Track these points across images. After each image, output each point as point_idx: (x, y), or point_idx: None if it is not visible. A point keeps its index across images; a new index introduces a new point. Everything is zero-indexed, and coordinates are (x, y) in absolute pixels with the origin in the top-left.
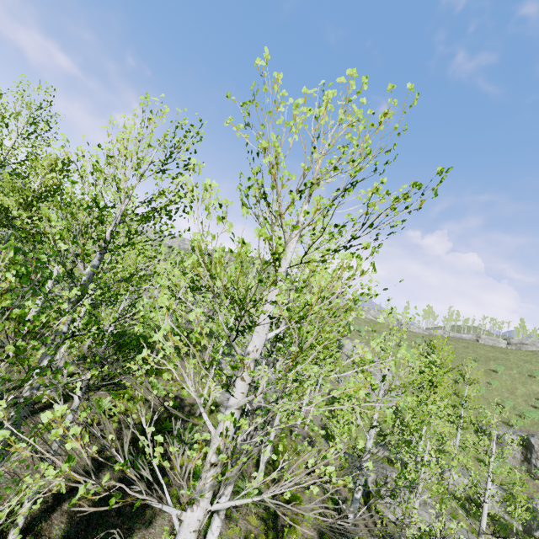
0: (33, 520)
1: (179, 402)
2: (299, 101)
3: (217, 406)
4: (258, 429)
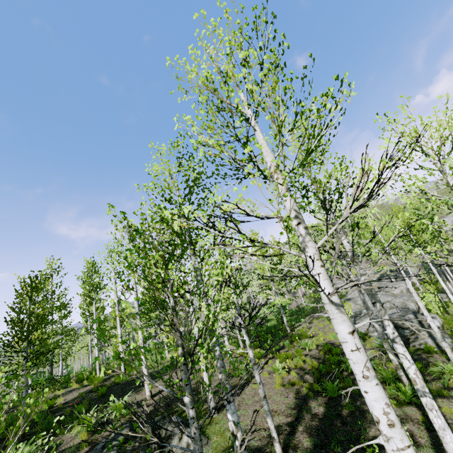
0: (285, 440)
1: (331, 345)
2: (190, 52)
3: (366, 334)
4: (419, 329)
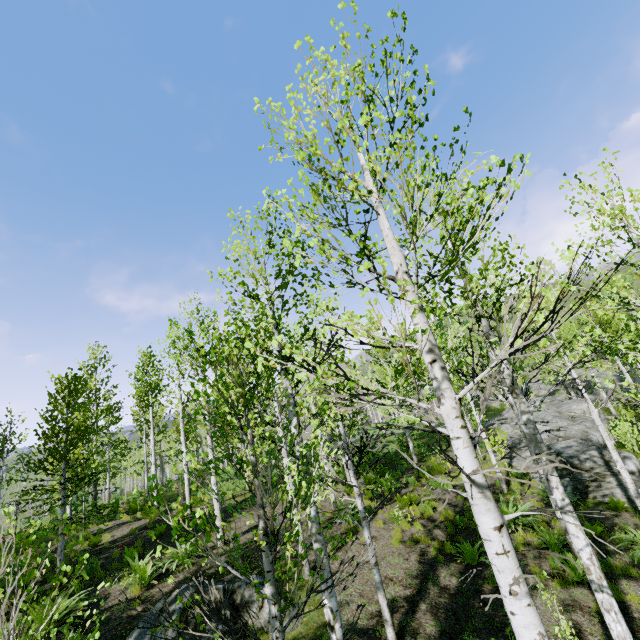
0: (400, 622)
1: None
2: (288, 96)
3: (525, 475)
4: (604, 473)
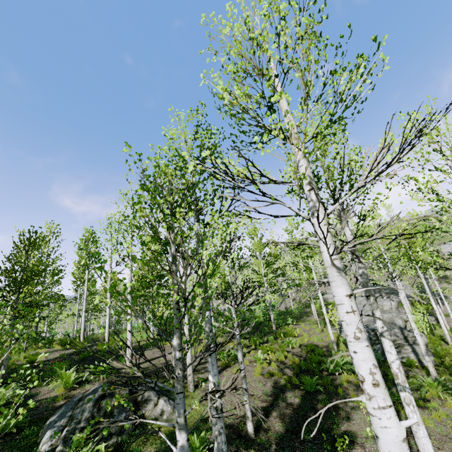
0: (257, 422)
1: (314, 347)
2: (227, 8)
3: None
4: (403, 344)
